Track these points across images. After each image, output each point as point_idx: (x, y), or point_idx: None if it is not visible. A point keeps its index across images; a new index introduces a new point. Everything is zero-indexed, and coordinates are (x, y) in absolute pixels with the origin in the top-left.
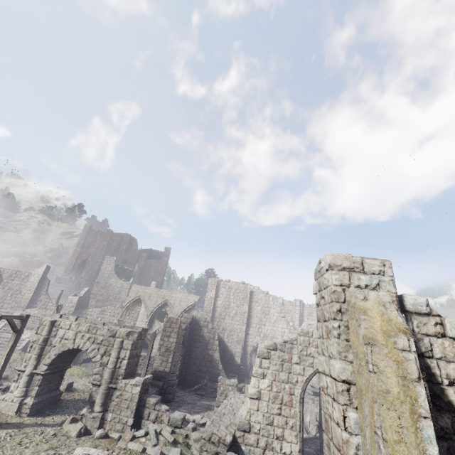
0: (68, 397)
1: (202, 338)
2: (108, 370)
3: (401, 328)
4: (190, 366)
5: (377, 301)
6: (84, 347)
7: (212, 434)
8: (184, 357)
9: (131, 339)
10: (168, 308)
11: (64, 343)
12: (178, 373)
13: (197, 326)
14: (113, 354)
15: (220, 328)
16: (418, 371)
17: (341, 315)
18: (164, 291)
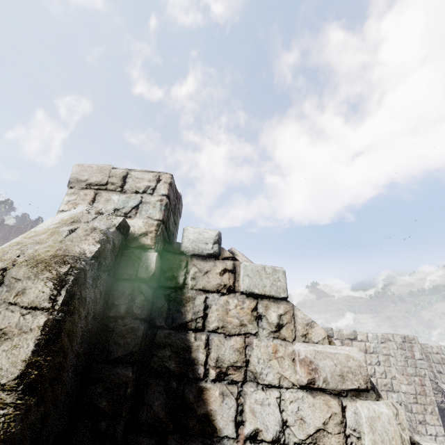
0: None
1: None
2: None
3: (43, 255)
4: None
5: (69, 217)
6: None
7: None
8: None
9: None
10: None
11: None
12: None
13: None
14: None
15: None
16: (30, 359)
17: None
18: None
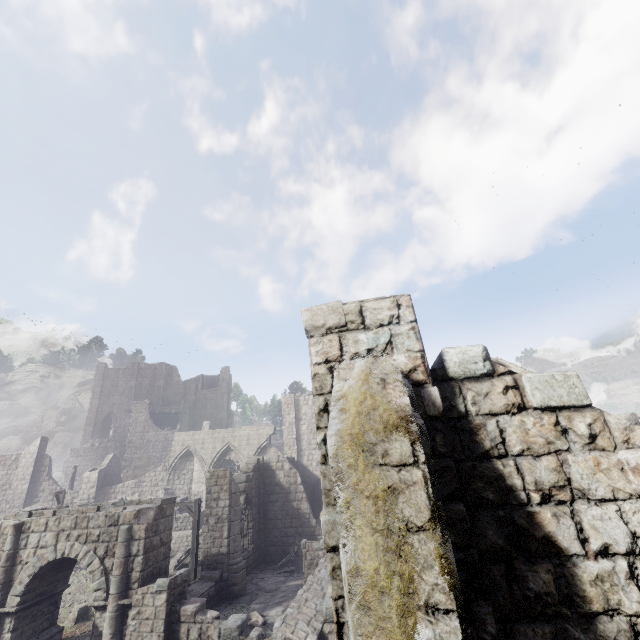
0: (80, 631)
1: (279, 487)
2: (114, 580)
3: (391, 419)
4: (269, 532)
5: (364, 376)
6: (73, 552)
7: (284, 639)
8: (257, 522)
9: (143, 522)
10: (233, 453)
11: (40, 555)
12: (252, 548)
13: (269, 471)
14: (118, 552)
15: (313, 464)
16: (430, 505)
17: (327, 417)
18: (222, 431)
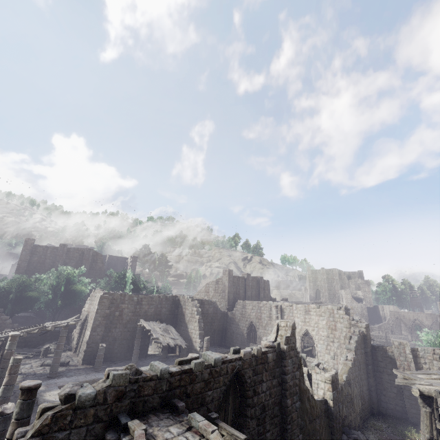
0: None
1: None
2: None
3: None
4: None
5: None
6: None
7: None
8: None
9: None
10: (419, 322)
11: None
12: None
13: None
14: None
15: None
16: None
17: None
18: (412, 313)
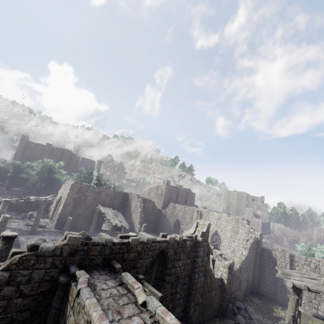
0: None
1: None
2: None
3: None
4: None
5: None
6: None
7: None
8: None
9: None
10: (297, 238)
11: None
12: None
13: None
14: None
15: None
16: None
17: None
18: (293, 231)
